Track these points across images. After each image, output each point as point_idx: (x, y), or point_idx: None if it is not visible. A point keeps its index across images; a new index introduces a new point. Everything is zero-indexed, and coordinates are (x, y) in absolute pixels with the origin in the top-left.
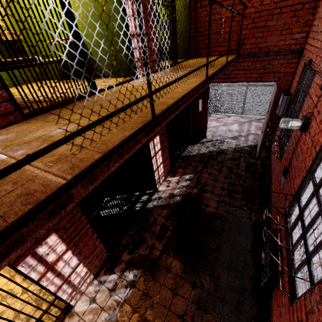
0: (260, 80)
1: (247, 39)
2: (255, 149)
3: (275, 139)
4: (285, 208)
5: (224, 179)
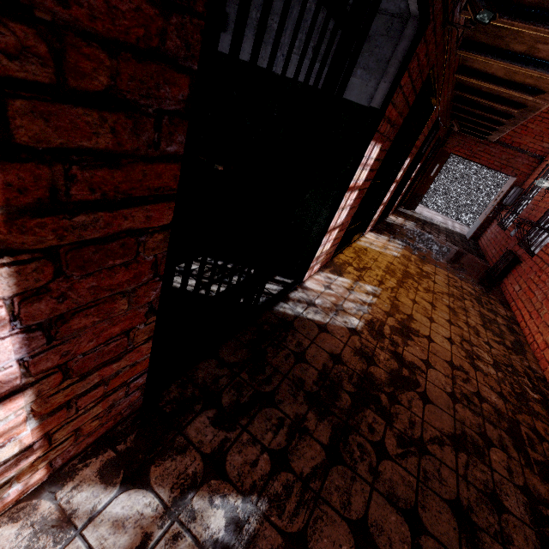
0: (499, 170)
1: None
2: (464, 236)
3: (489, 230)
4: (533, 222)
5: (445, 237)
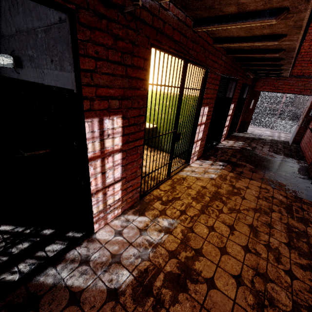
0: (300, 93)
1: (295, 66)
2: (288, 142)
3: (305, 135)
4: None
5: (269, 148)
